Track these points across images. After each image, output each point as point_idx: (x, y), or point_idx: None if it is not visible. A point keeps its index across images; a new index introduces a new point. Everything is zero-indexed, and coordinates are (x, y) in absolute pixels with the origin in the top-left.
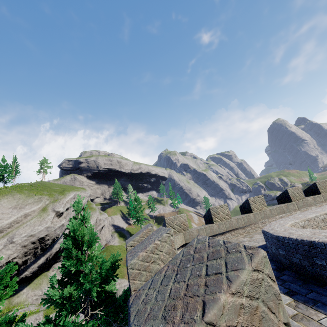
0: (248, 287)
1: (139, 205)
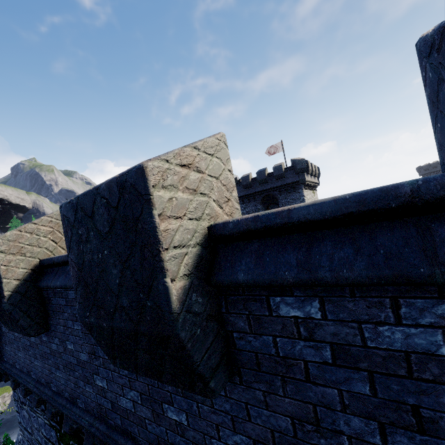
0: (56, 216)
1: None
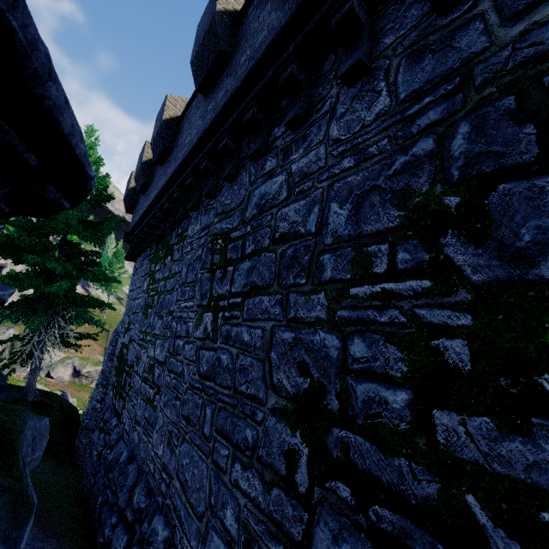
0: None
1: (119, 264)
